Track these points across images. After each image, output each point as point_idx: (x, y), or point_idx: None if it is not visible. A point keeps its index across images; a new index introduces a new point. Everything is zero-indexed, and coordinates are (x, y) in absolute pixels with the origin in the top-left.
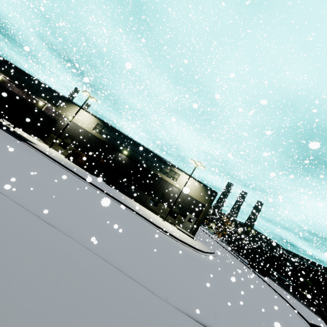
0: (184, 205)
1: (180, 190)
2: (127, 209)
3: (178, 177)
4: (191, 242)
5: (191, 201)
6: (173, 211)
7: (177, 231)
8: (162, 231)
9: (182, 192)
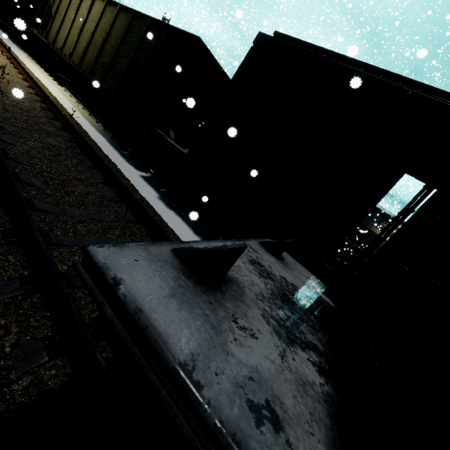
0: None
1: None
2: None
3: None
4: None
5: None
6: None
7: None
8: None
9: None
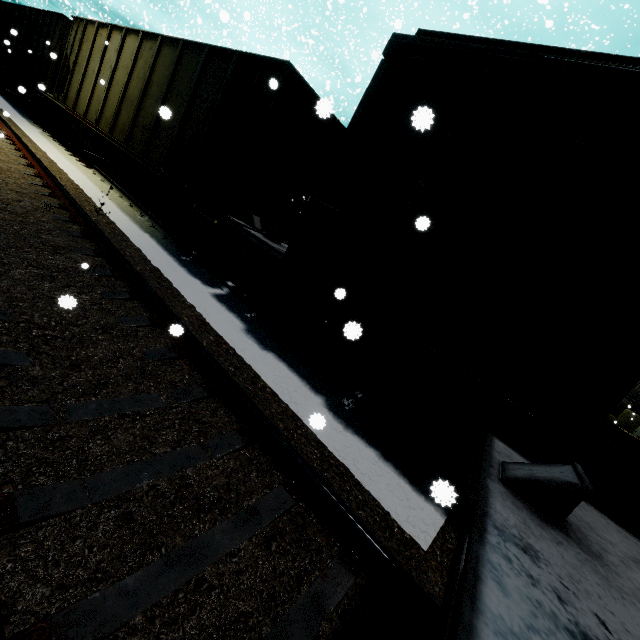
0: None
1: None
2: None
3: None
4: None
5: None
6: None
7: None
8: None
9: None
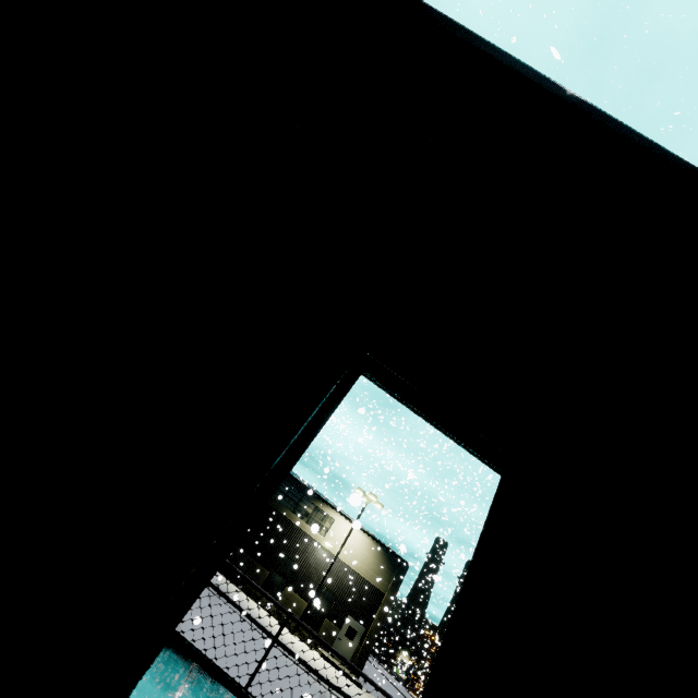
0: (340, 592)
1: (333, 555)
2: (223, 600)
3: (330, 524)
4: (353, 691)
5: (354, 583)
6: (316, 608)
7: (322, 661)
8: (291, 657)
9: (337, 560)
